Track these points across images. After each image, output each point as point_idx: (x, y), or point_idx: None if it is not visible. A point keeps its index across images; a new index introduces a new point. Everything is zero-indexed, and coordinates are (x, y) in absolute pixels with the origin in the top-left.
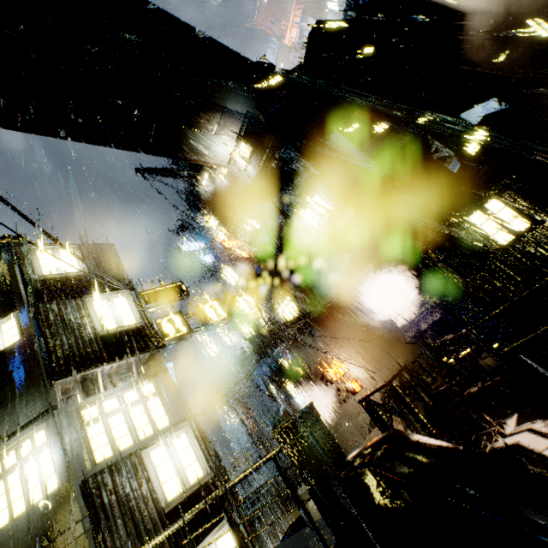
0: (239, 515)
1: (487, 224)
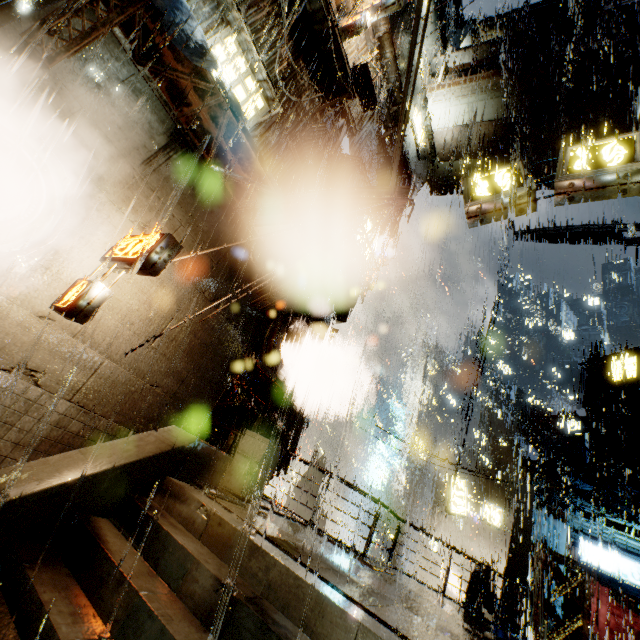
0: None
1: None
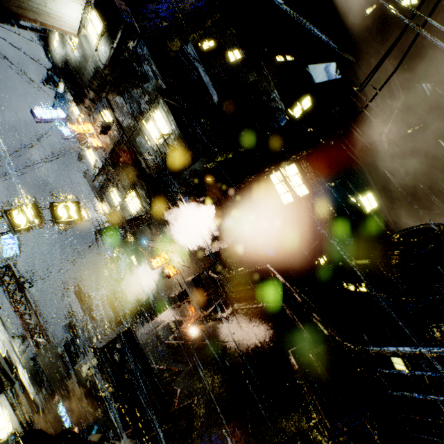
0: (12, 392)
1: (280, 185)
